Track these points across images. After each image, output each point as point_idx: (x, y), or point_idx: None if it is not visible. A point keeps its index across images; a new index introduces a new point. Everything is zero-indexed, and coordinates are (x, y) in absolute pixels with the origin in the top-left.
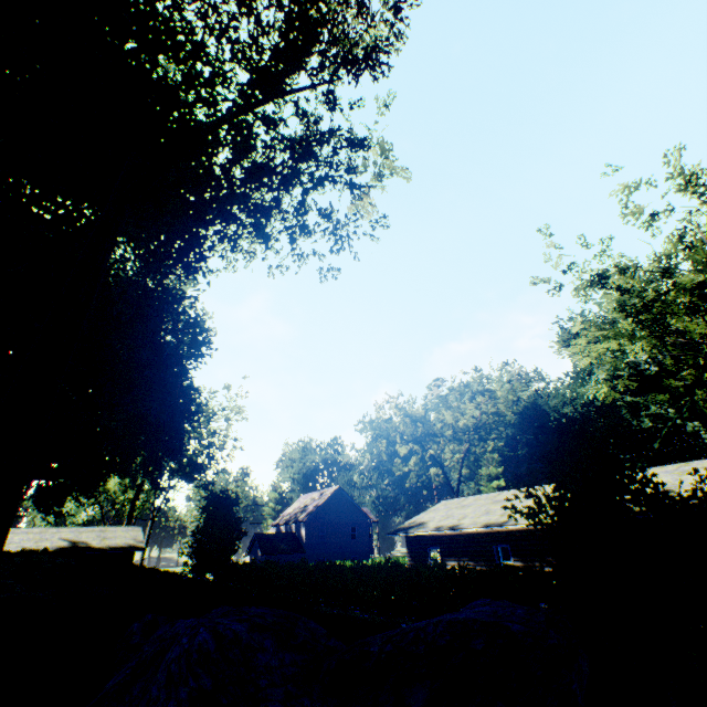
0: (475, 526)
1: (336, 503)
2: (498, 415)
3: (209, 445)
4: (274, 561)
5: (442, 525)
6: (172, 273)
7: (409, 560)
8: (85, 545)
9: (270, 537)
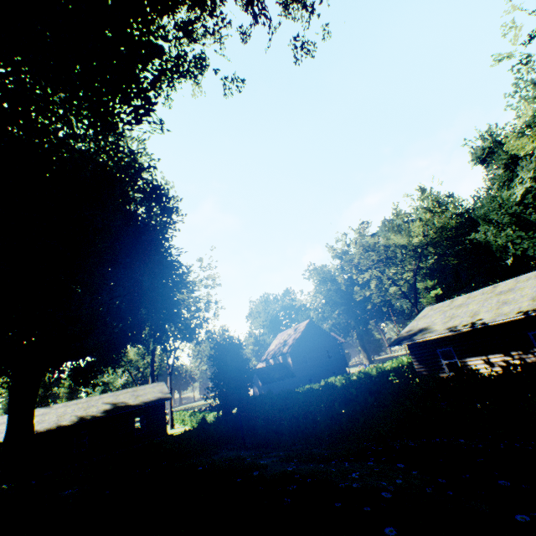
0: (507, 317)
1: (309, 334)
2: (441, 230)
3: (198, 309)
4: (290, 389)
5: (454, 325)
6: (121, 120)
7: (416, 365)
8: (124, 404)
9: (264, 370)
